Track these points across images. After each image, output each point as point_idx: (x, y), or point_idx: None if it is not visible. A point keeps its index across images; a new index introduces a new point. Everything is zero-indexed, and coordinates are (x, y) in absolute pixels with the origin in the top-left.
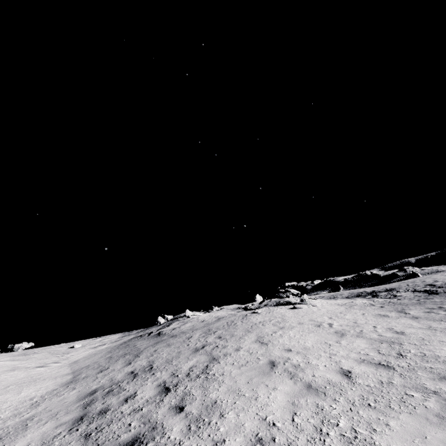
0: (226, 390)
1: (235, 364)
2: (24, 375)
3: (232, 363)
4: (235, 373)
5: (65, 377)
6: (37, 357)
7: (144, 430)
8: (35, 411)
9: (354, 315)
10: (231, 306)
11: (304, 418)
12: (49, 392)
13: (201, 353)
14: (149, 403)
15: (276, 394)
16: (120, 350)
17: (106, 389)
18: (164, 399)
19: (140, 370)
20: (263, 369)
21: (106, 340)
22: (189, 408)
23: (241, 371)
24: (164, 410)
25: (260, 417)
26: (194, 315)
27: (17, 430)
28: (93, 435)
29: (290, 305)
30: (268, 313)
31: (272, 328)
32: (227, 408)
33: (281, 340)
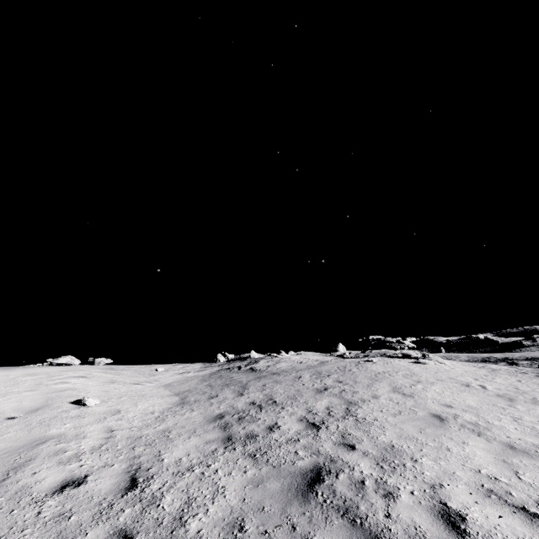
0: (396, 436)
1: (385, 411)
2: (126, 389)
3: (379, 410)
4: (393, 420)
5: (172, 397)
6: (127, 374)
7: (321, 460)
8: (165, 425)
9: (506, 380)
10: (310, 353)
11: (533, 478)
12: (166, 410)
13: (329, 395)
14: (303, 435)
15: (471, 448)
16: (216, 379)
17: (235, 415)
18: (320, 434)
19: (262, 402)
20: (429, 421)
21: (189, 368)
22: (361, 447)
23: (400, 420)
24: (329, 445)
25: (472, 469)
26: (282, 355)
27: (161, 439)
28: (260, 457)
29: (409, 359)
30: (387, 364)
31: (406, 380)
32: (415, 454)
33: (428, 394)
